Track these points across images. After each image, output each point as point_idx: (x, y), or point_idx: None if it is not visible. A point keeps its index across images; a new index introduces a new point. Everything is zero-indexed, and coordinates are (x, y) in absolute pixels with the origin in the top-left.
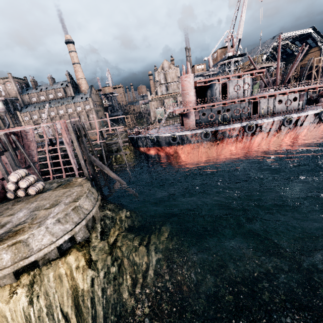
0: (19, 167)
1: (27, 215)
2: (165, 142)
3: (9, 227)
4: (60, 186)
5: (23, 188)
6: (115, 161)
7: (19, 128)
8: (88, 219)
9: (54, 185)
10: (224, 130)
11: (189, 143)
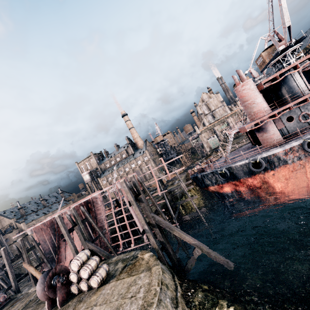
0: (88, 241)
1: None
2: (242, 172)
3: None
4: (124, 269)
5: (85, 279)
6: (182, 209)
7: (89, 197)
8: None
9: (118, 266)
10: None
11: (283, 164)
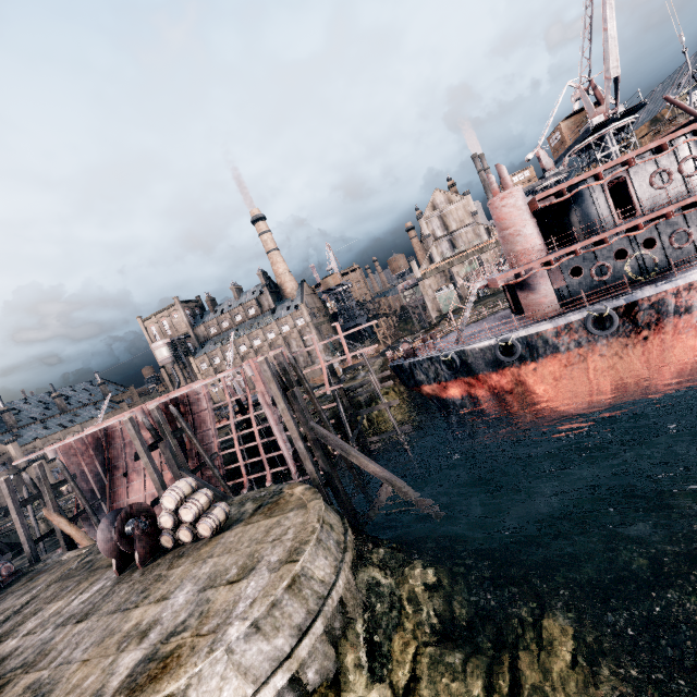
0: (185, 471)
1: (192, 601)
2: (483, 361)
3: (153, 642)
4: (259, 510)
5: (188, 523)
6: (369, 426)
7: (184, 390)
8: (328, 613)
9: (247, 508)
10: (657, 297)
11: (551, 352)
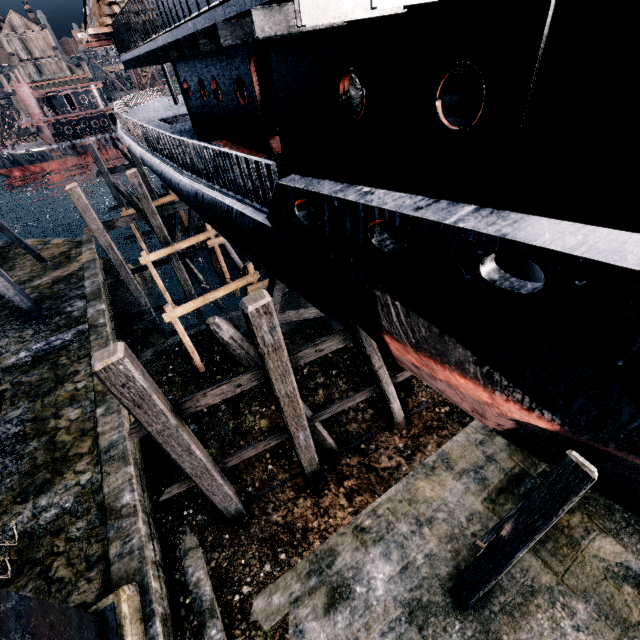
0: None
1: None
2: (24, 160)
3: None
4: None
5: None
6: None
7: None
8: None
9: None
10: (81, 144)
11: (52, 159)
